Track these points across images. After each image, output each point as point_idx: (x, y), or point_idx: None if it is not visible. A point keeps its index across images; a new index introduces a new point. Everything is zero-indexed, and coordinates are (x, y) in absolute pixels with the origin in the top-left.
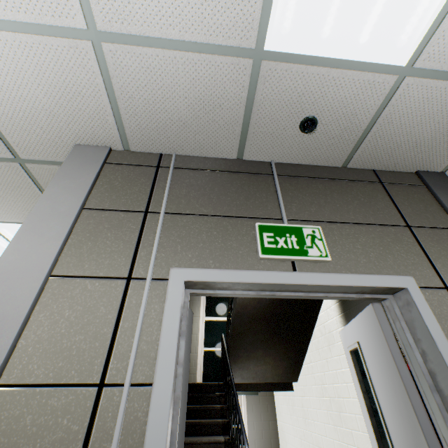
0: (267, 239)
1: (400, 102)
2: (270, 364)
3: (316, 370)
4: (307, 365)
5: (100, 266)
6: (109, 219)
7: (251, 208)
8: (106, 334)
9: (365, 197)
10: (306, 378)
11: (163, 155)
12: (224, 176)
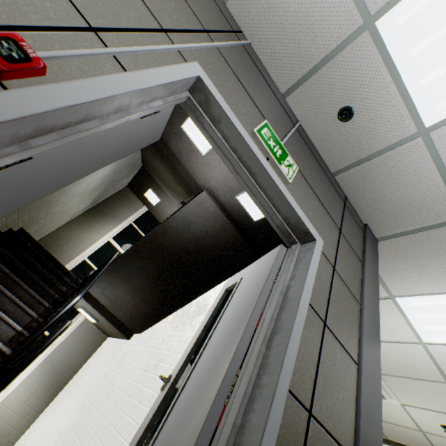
0: (266, 132)
1: (402, 154)
2: (135, 300)
3: (166, 329)
4: (162, 324)
5: (151, 2)
6: (180, 0)
7: (269, 116)
8: (122, 23)
9: (331, 196)
10: (151, 332)
11: (243, 34)
12: (268, 88)
